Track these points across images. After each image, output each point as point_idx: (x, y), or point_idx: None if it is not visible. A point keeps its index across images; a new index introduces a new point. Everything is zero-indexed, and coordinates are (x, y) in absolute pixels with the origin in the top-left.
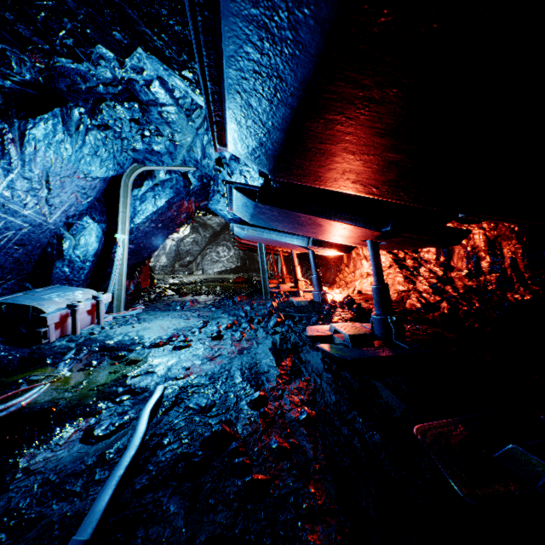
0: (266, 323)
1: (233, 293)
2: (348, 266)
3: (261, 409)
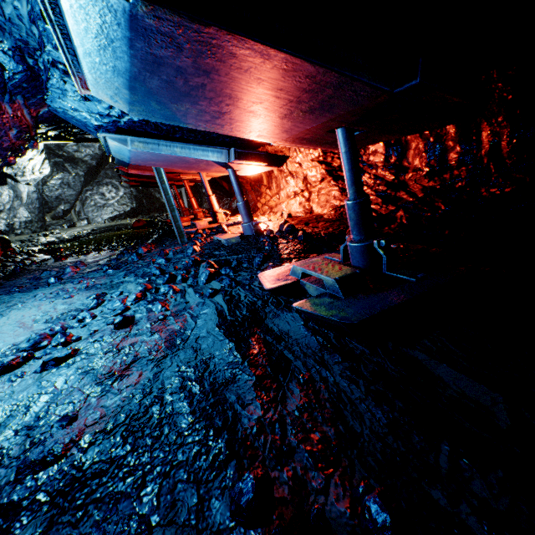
0: (194, 279)
1: (136, 242)
2: (270, 187)
3: (274, 531)
